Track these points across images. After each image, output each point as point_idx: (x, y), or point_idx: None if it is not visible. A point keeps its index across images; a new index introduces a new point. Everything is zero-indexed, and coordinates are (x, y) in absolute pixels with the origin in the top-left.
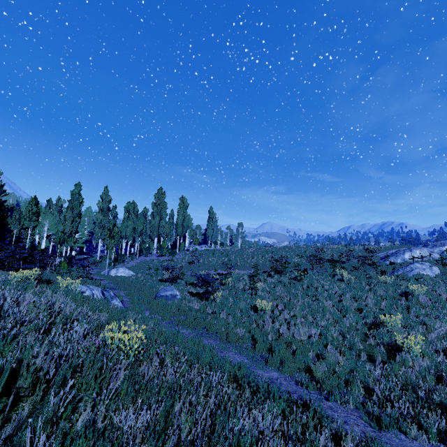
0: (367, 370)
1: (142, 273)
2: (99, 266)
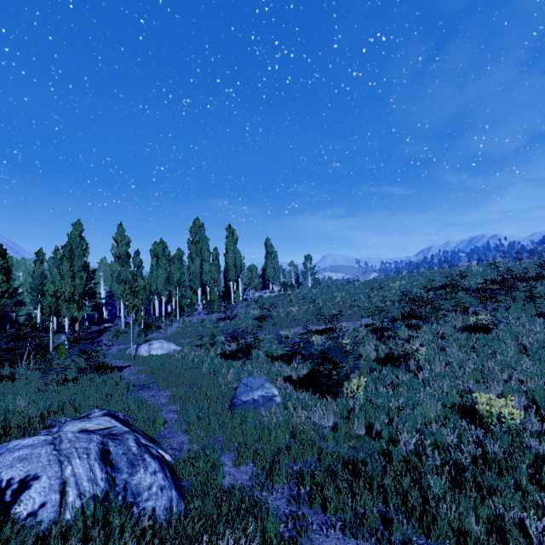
0: None
1: (190, 345)
2: (123, 339)
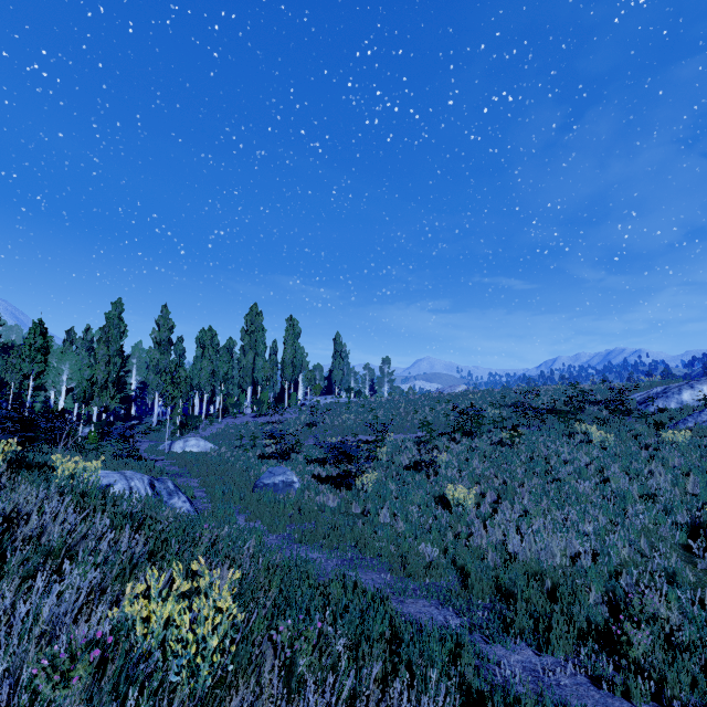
0: None
1: (229, 445)
2: (156, 437)
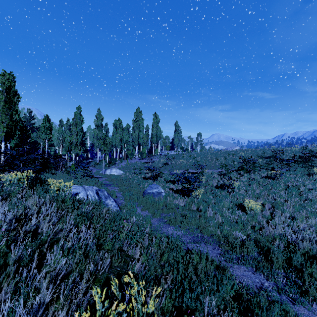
0: None
1: (129, 172)
2: (98, 167)
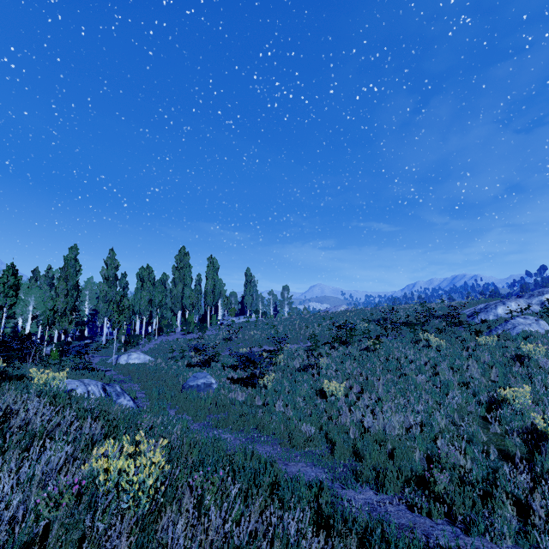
0: (507, 475)
1: (163, 357)
2: (105, 353)
